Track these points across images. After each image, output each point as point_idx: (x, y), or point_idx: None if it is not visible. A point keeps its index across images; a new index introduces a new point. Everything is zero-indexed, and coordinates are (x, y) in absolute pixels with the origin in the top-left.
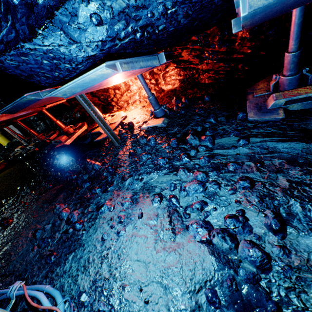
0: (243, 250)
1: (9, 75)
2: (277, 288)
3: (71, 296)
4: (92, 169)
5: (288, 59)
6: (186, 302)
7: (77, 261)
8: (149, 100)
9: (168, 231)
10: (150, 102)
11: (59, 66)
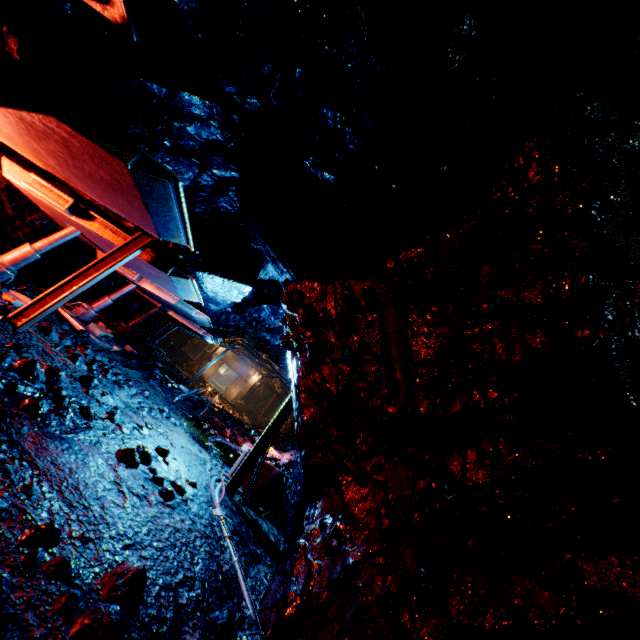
0: (178, 422)
1: (129, 3)
2: (185, 430)
3: (210, 476)
4: (59, 382)
5: (108, 303)
6: (197, 444)
7: (192, 467)
8: (34, 257)
9: (168, 427)
10: (29, 259)
11: (216, 294)
